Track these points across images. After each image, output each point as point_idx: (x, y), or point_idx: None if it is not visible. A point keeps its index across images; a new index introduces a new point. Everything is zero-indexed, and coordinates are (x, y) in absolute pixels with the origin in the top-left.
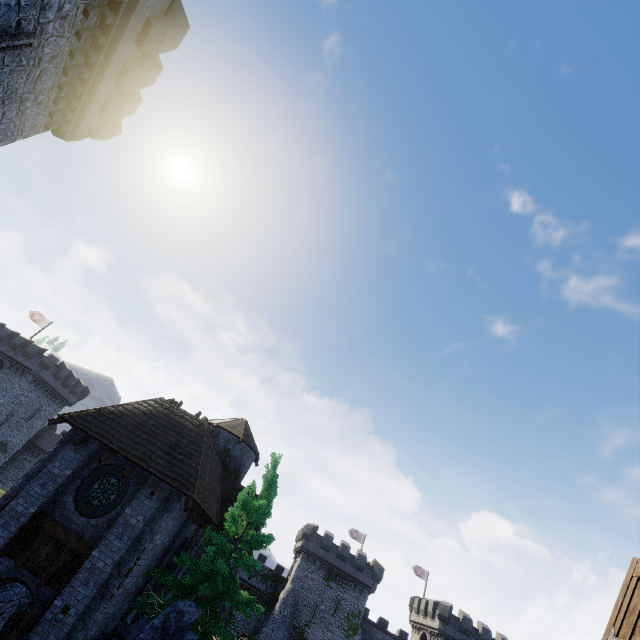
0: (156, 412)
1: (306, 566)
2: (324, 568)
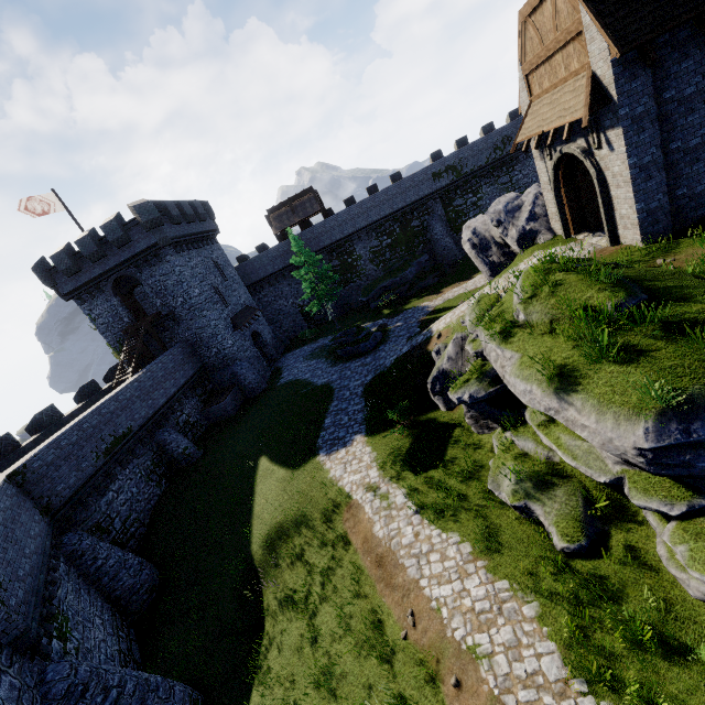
0: None
1: None
2: None
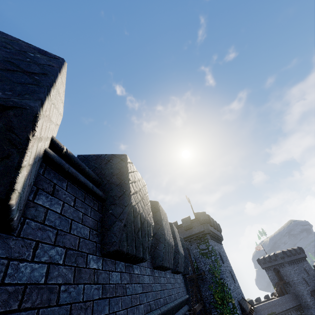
0: None
1: None
2: None
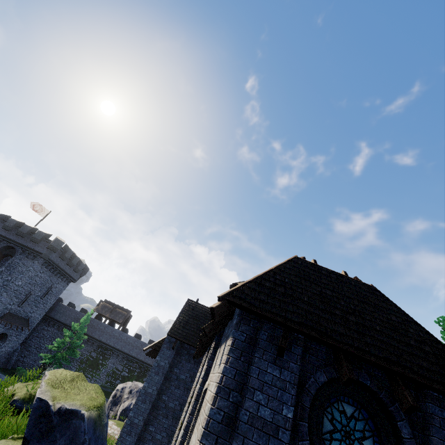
0: (314, 277)
1: None
2: None
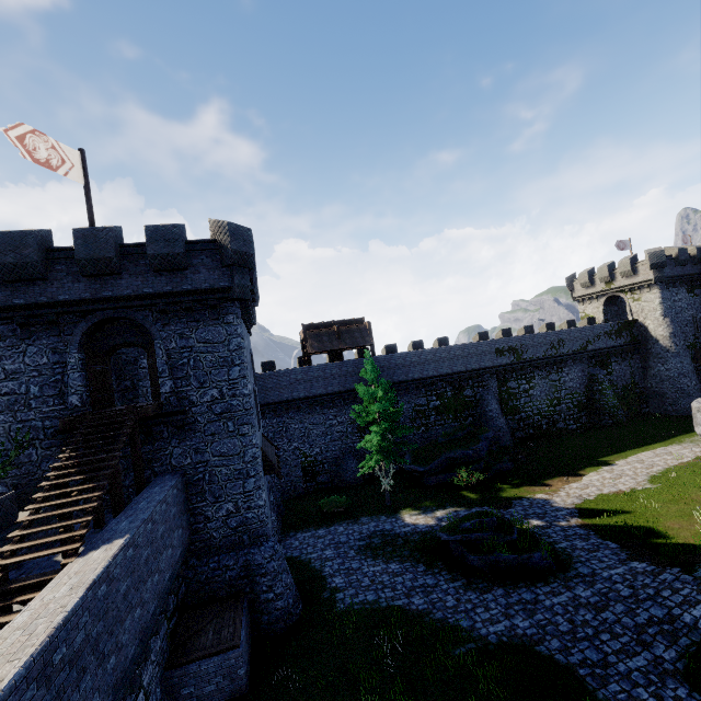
0: None
1: (669, 294)
2: (683, 283)
